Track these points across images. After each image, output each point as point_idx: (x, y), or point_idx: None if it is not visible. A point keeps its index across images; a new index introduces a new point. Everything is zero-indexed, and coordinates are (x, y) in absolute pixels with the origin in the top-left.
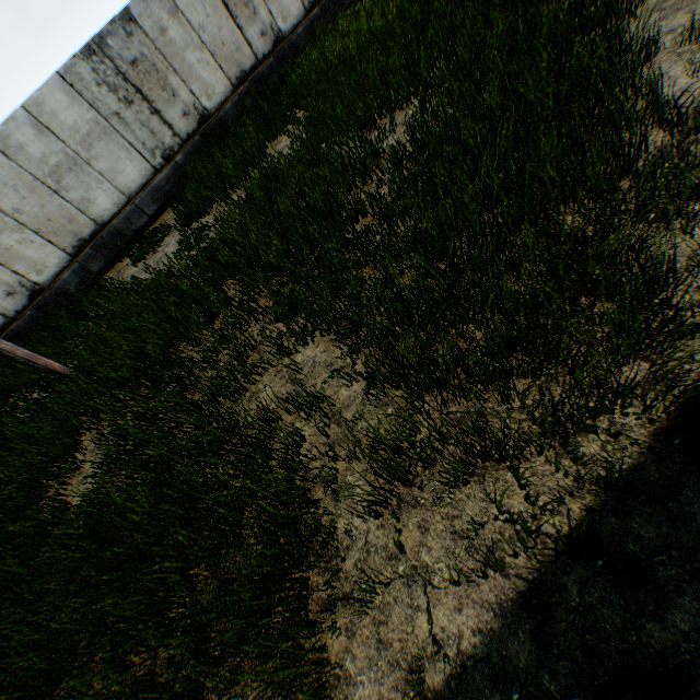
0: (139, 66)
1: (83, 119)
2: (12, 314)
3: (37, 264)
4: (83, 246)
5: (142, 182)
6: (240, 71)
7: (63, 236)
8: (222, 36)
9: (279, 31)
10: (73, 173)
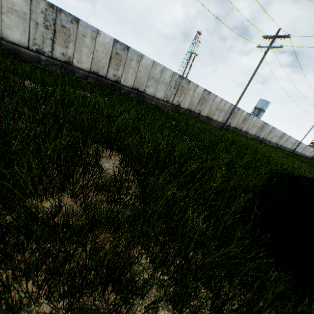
0: (234, 113)
1: (226, 109)
2: (195, 111)
3: (204, 111)
4: (208, 117)
5: (219, 121)
6: (236, 126)
7: (209, 113)
8: (239, 122)
9: (242, 129)
10: (219, 111)
